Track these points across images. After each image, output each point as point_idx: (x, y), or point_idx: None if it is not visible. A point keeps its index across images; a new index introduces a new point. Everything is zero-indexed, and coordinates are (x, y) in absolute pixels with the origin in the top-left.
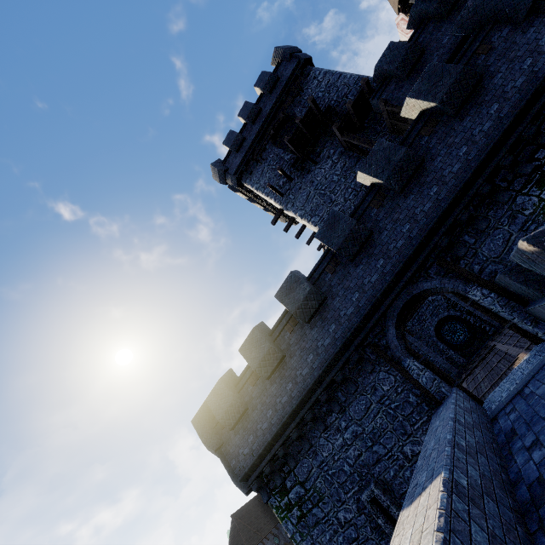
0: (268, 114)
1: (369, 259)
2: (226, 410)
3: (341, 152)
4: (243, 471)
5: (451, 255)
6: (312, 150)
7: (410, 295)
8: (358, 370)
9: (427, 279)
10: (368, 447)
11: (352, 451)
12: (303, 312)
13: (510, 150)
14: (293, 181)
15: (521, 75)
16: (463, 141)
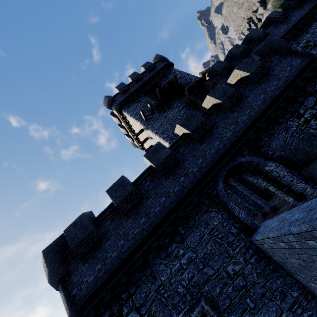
0: (146, 80)
1: (209, 141)
2: (81, 239)
3: (184, 106)
4: (82, 299)
5: (256, 145)
6: (168, 101)
7: (232, 164)
8: (195, 210)
9: (242, 156)
10: (199, 269)
11: (187, 274)
12: (163, 166)
13: (283, 100)
14: (154, 115)
15: (286, 72)
16: (262, 93)
